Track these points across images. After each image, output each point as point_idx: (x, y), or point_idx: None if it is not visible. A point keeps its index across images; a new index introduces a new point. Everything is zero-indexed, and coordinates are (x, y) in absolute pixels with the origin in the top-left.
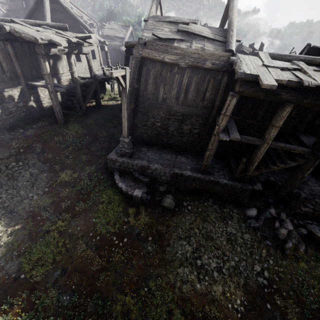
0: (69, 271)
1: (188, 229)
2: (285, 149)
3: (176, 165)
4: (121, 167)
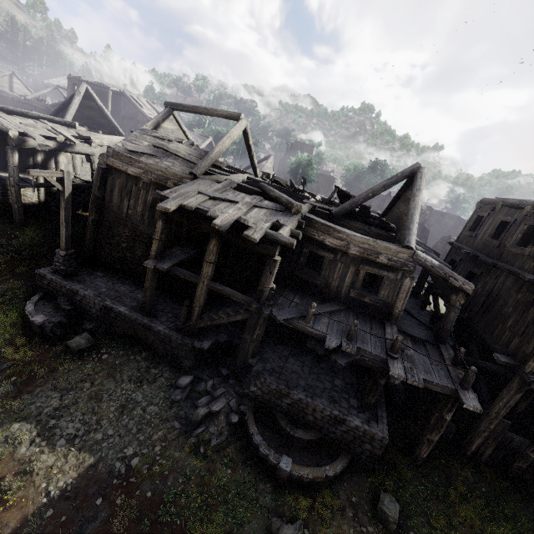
0: None
1: (78, 380)
2: (224, 293)
3: (119, 298)
4: (50, 287)
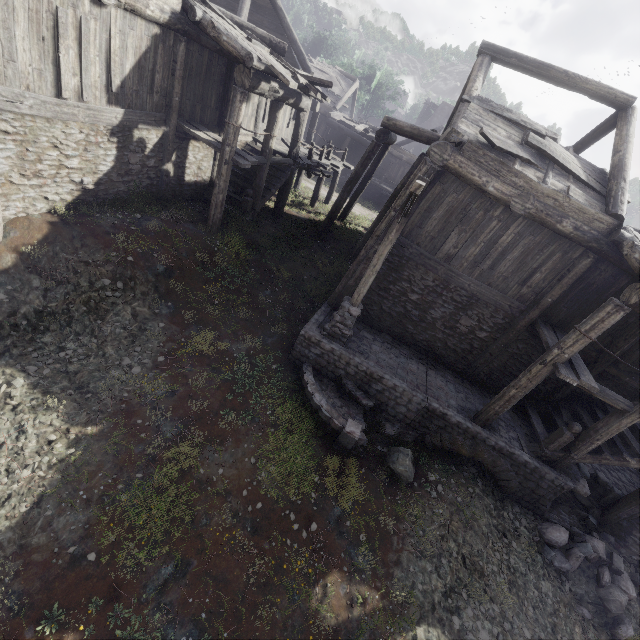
0: (193, 570)
1: (436, 536)
2: None
3: (431, 391)
4: (322, 359)
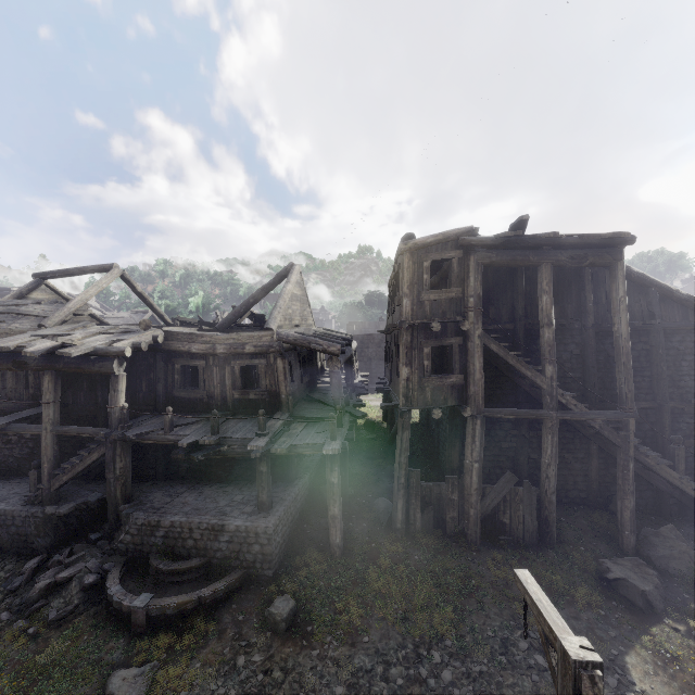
0: None
1: None
2: (73, 433)
3: None
4: None
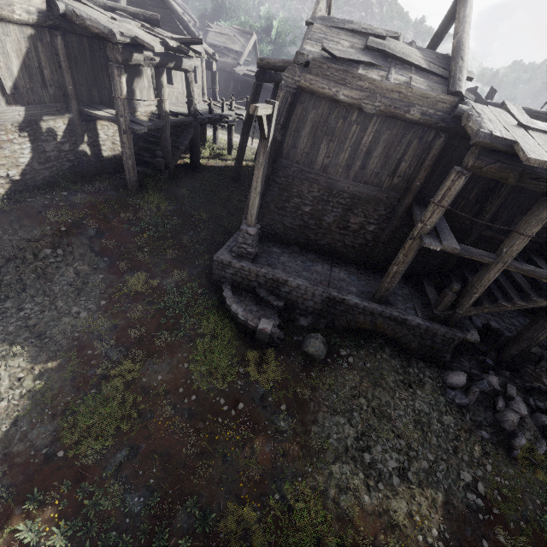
0: (142, 452)
1: (348, 397)
2: (532, 275)
3: (333, 284)
4: (236, 277)
